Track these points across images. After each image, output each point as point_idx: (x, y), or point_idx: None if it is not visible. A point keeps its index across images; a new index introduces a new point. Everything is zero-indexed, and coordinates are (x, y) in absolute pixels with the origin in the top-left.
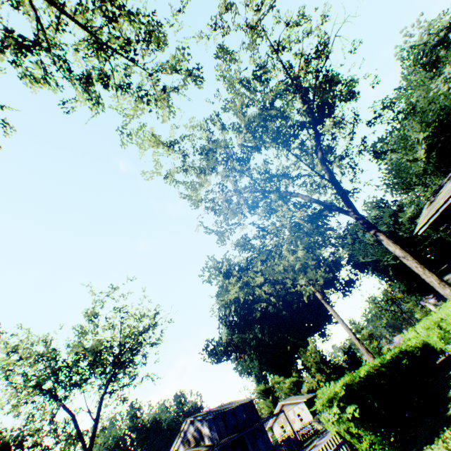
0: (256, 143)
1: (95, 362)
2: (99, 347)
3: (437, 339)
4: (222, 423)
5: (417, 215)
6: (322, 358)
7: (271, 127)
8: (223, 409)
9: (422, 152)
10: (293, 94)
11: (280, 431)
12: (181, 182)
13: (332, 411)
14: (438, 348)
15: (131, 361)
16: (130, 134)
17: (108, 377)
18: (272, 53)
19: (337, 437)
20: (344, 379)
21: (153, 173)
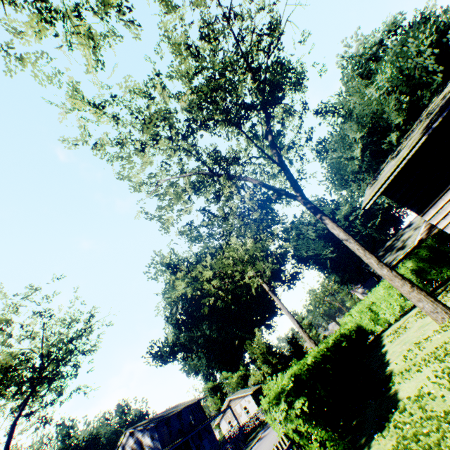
0: (204, 117)
1: (6, 381)
2: (12, 362)
3: (368, 321)
4: (166, 429)
5: (351, 213)
6: (268, 348)
7: (221, 105)
8: (168, 414)
9: (358, 151)
10: (245, 70)
11: (227, 427)
12: (116, 157)
13: (280, 409)
14: (369, 329)
15: (56, 374)
16: (20, 57)
17: (25, 397)
18: (223, 19)
19: (284, 439)
20: (292, 369)
21: (77, 141)
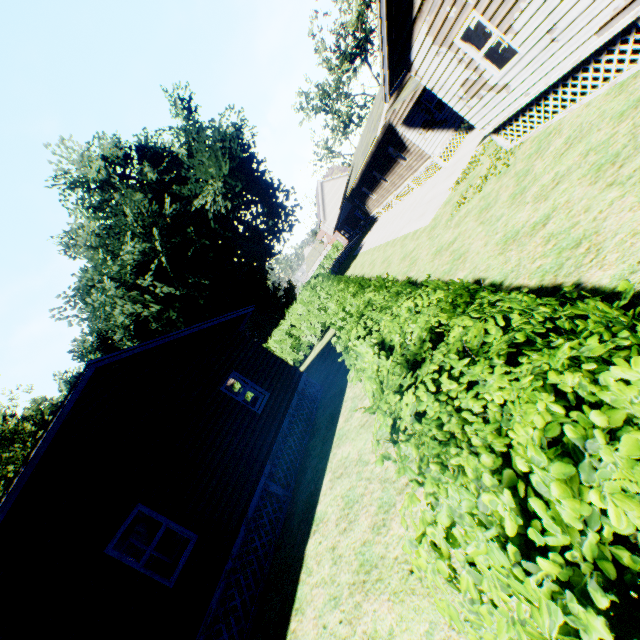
0: None
1: None
2: None
3: None
4: None
5: None
6: None
7: None
8: None
9: None
10: None
11: None
12: None
13: None
14: None
15: None
16: None
17: None
18: None
19: None
20: None
21: None
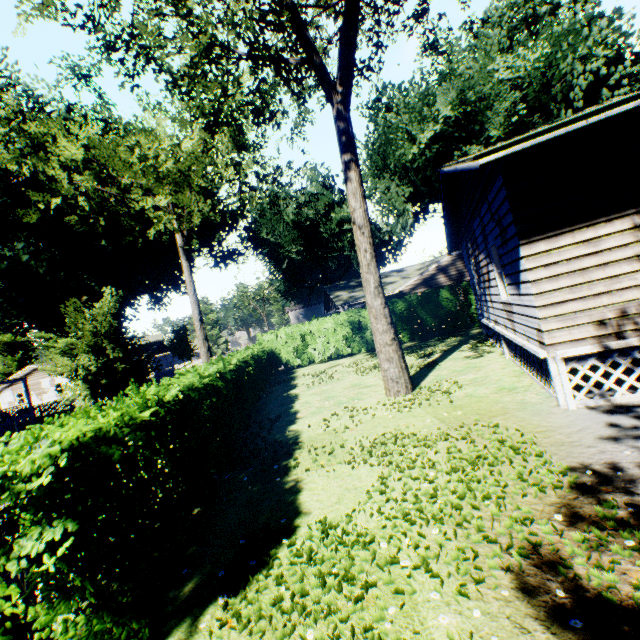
0: None
1: None
2: None
3: (292, 350)
4: None
5: (350, 222)
6: (117, 331)
7: None
8: None
9: (429, 136)
10: None
11: (14, 401)
12: None
13: None
14: (287, 359)
15: None
16: None
17: None
18: None
19: None
20: (95, 421)
21: None
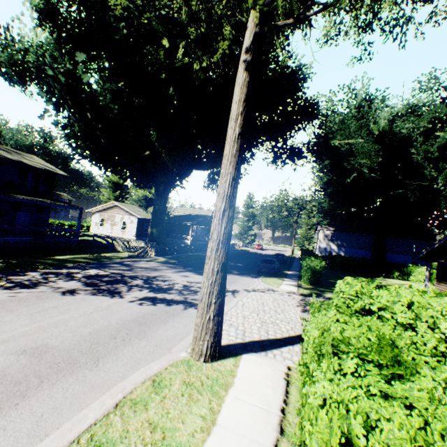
0: None
1: None
2: None
3: None
4: None
5: None
6: None
7: None
8: None
9: None
10: None
11: (98, 222)
12: None
13: None
14: None
15: None
16: None
17: None
18: None
19: None
20: None
21: None
